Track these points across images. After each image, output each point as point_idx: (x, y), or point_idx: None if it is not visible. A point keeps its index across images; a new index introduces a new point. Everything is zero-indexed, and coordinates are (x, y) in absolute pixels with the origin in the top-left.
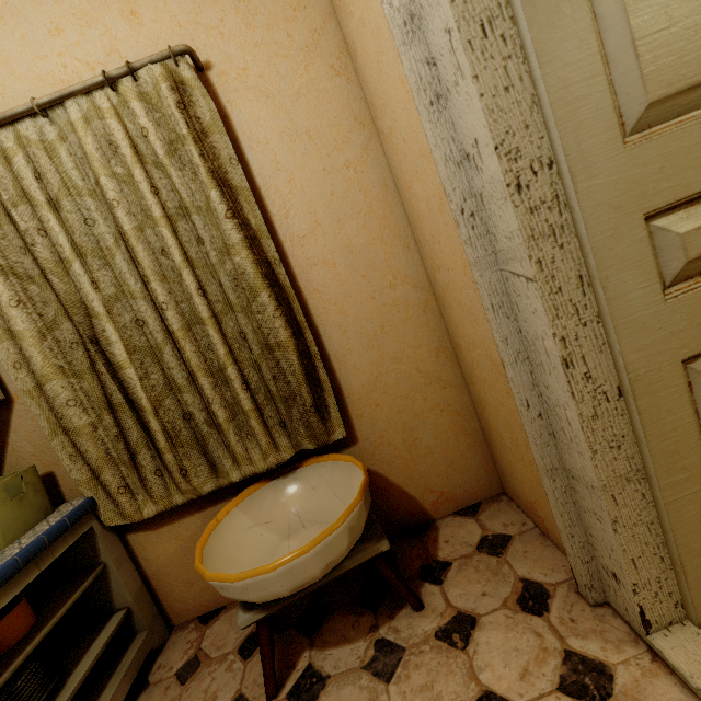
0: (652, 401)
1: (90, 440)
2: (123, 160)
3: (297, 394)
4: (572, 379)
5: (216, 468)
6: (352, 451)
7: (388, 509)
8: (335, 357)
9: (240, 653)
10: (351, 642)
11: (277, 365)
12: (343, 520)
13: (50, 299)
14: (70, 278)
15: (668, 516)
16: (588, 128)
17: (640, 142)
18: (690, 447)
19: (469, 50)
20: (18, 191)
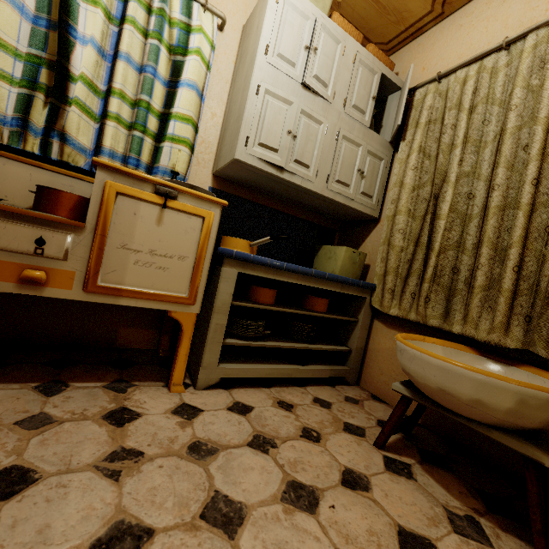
0: None
1: (395, 255)
2: (543, 73)
3: None
4: None
5: (448, 315)
6: None
7: None
8: None
9: (378, 421)
10: (449, 492)
11: None
12: (521, 384)
13: (430, 171)
14: (449, 156)
15: None
16: None
17: None
18: None
19: None
20: (457, 101)
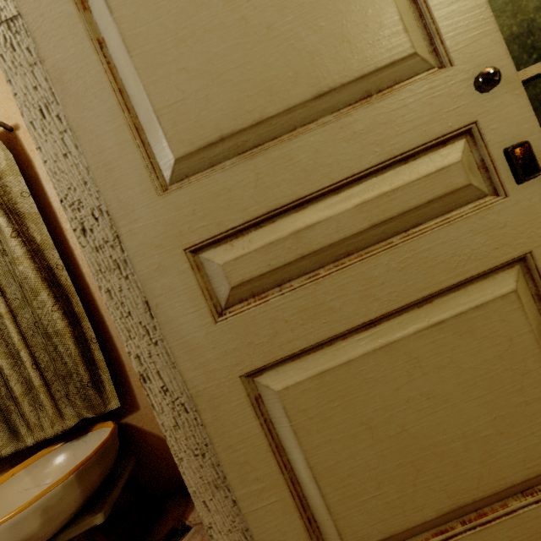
0: (216, 414)
1: None
2: None
3: (73, 373)
4: (151, 392)
5: (17, 433)
6: (135, 417)
7: (168, 468)
8: (118, 338)
9: None
10: None
11: (55, 349)
12: (32, 503)
13: None
14: None
15: (249, 526)
16: (124, 183)
17: (172, 191)
18: (261, 458)
19: (32, 129)
20: None
